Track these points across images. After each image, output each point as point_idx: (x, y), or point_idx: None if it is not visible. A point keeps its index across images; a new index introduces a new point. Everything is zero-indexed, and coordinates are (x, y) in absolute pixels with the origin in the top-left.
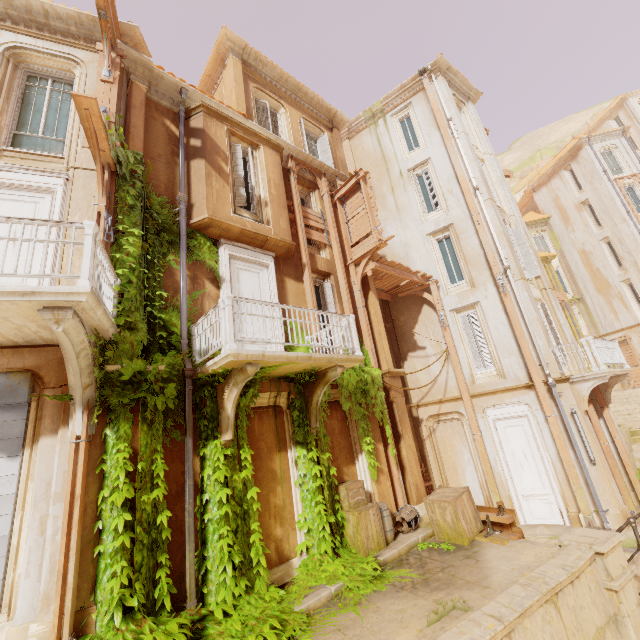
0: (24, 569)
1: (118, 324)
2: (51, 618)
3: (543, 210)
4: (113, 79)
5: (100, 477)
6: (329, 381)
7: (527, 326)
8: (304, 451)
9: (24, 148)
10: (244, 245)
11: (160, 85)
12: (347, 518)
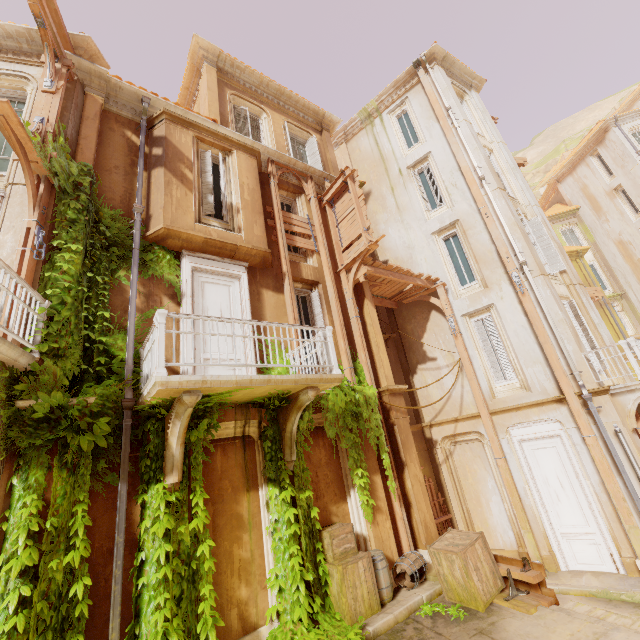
0: None
1: (41, 351)
2: None
3: (570, 201)
4: (56, 89)
5: None
6: (302, 406)
7: (552, 329)
8: (276, 490)
9: None
10: (210, 256)
11: (119, 96)
12: (331, 573)
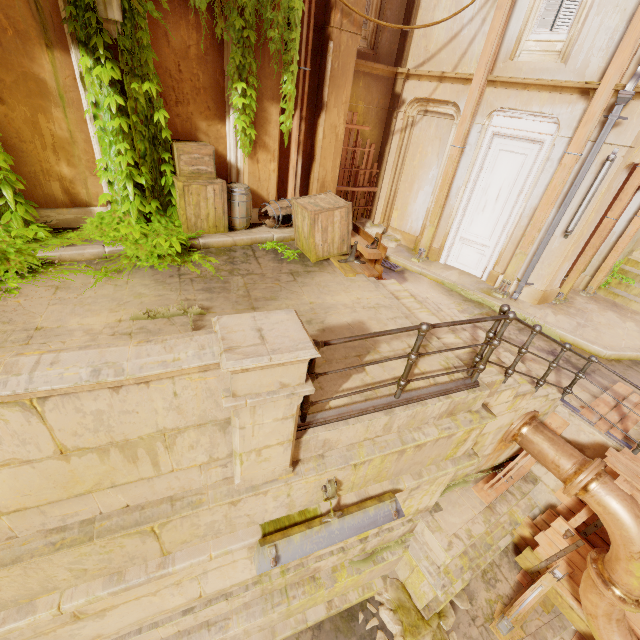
0: None
1: None
2: None
3: None
4: None
5: None
6: None
7: None
8: (87, 61)
9: None
10: None
11: None
12: (176, 186)
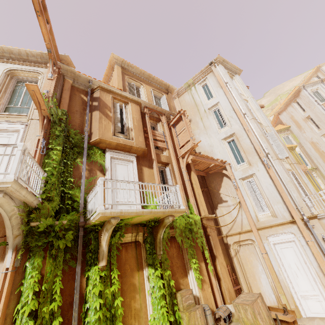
0: None
1: (42, 198)
2: None
3: (285, 123)
4: (53, 78)
5: (18, 295)
6: (166, 225)
7: (285, 185)
8: (153, 270)
9: (10, 112)
10: (119, 151)
11: (79, 80)
12: (182, 317)
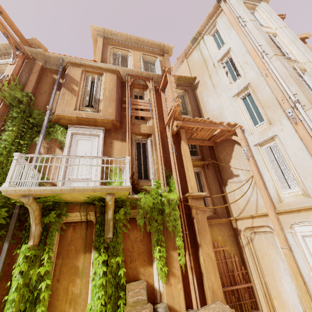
0: None
1: None
2: None
3: None
4: (14, 62)
5: None
6: (108, 205)
7: None
8: (96, 255)
9: None
10: (83, 126)
11: (51, 60)
12: None
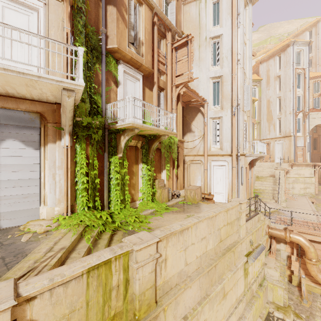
0: (49, 190)
1: None
2: (62, 206)
3: (260, 75)
4: None
5: (75, 163)
6: (161, 140)
7: (238, 131)
8: (146, 165)
9: None
10: (130, 66)
11: None
12: (157, 191)
